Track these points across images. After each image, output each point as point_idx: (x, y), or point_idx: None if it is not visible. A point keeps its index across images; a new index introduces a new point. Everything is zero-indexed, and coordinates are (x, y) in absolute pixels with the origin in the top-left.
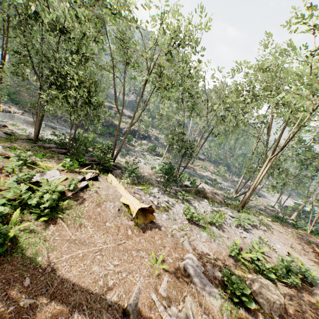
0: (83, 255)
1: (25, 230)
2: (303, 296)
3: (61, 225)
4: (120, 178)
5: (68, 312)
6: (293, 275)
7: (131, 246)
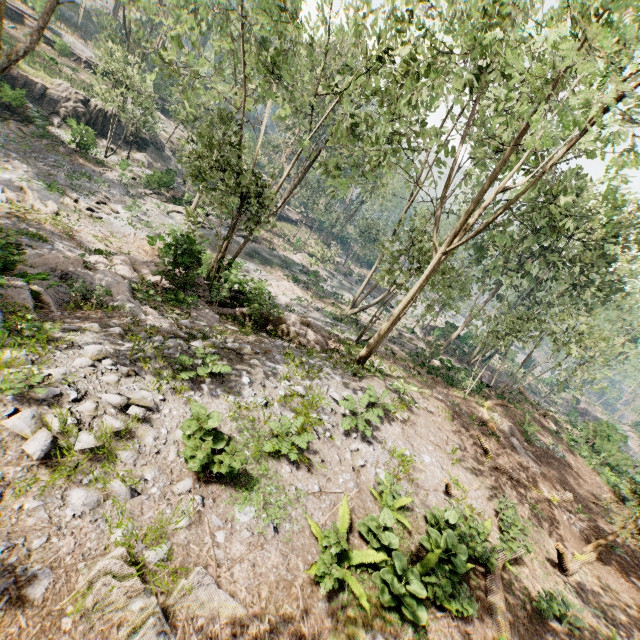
0: None
1: None
2: (475, 631)
3: None
4: None
5: None
6: (465, 588)
7: None
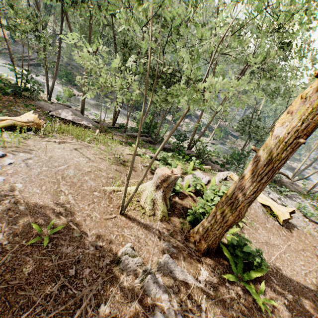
0: (279, 256)
1: (235, 234)
2: None
3: (246, 228)
4: (212, 169)
5: (314, 305)
6: None
7: (296, 247)
